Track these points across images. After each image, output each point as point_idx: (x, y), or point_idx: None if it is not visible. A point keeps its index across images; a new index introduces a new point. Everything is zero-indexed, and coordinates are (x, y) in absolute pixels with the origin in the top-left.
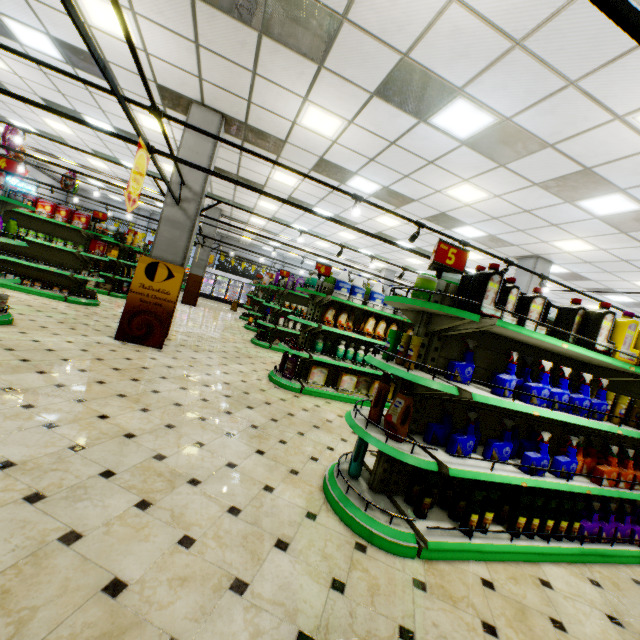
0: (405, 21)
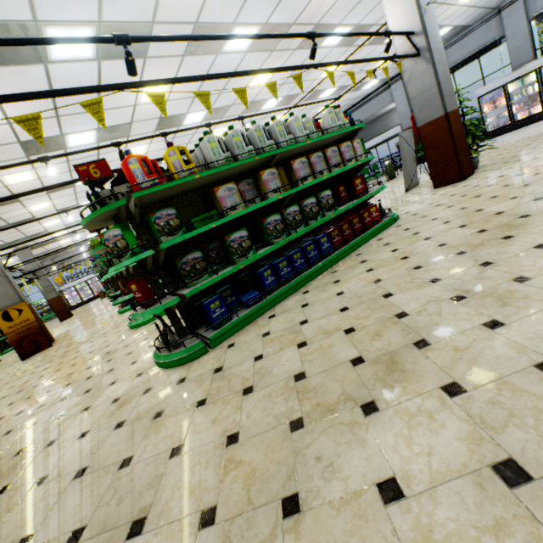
0: (2, 136)
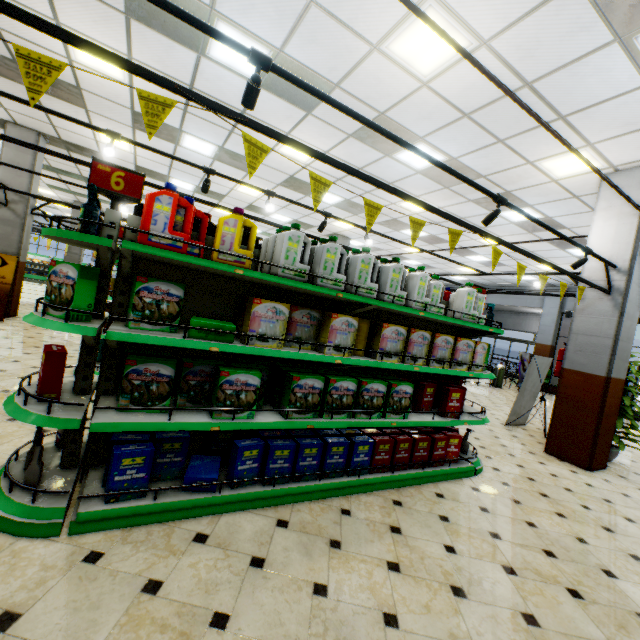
0: (117, 94)
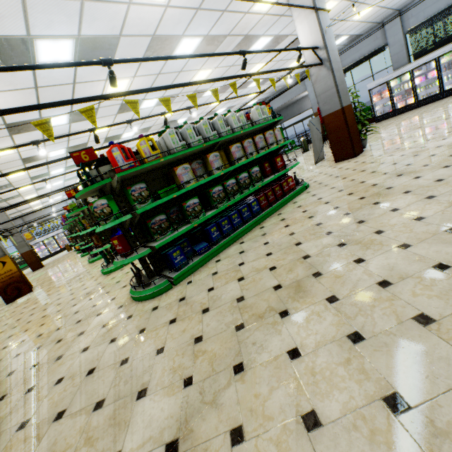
0: None
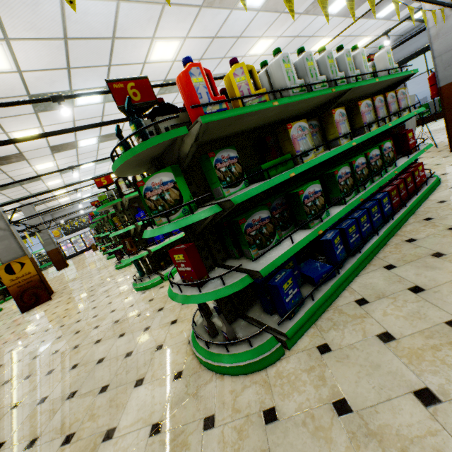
0: (11, 87)
